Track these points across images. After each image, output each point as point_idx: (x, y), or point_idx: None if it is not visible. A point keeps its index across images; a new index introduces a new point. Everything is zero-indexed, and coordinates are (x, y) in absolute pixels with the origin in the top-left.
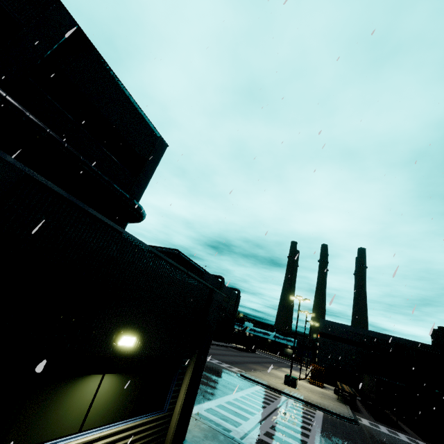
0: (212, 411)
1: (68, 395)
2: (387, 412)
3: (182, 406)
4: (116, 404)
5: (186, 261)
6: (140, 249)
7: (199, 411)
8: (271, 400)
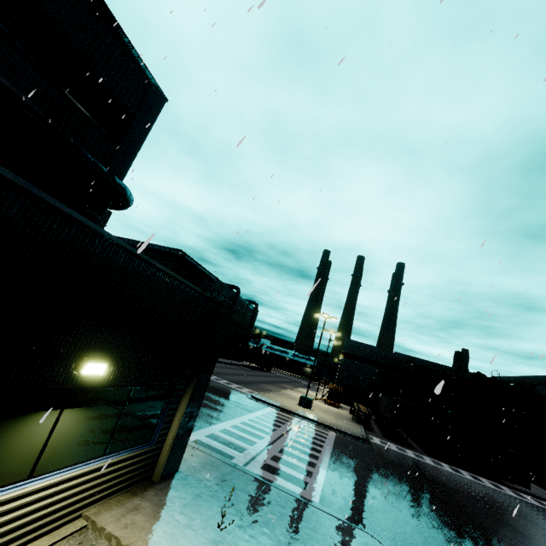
0: (214, 436)
1: (6, 438)
2: (399, 430)
3: (175, 438)
4: (84, 442)
5: (193, 266)
6: (111, 246)
7: (199, 438)
8: (283, 422)
